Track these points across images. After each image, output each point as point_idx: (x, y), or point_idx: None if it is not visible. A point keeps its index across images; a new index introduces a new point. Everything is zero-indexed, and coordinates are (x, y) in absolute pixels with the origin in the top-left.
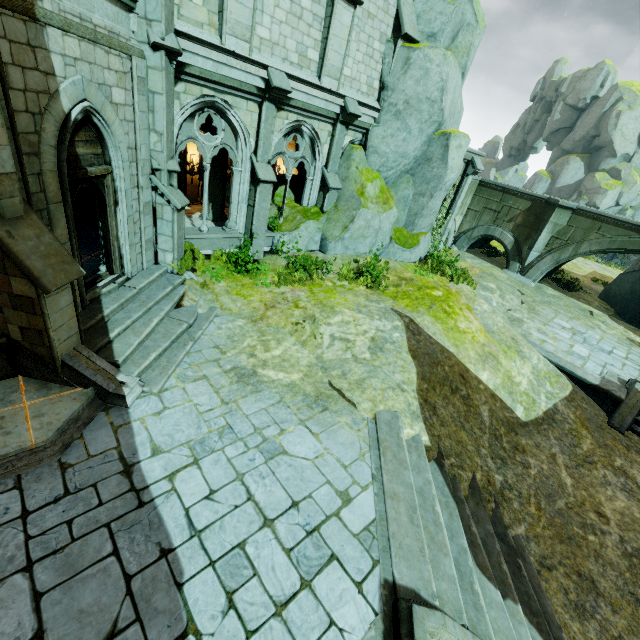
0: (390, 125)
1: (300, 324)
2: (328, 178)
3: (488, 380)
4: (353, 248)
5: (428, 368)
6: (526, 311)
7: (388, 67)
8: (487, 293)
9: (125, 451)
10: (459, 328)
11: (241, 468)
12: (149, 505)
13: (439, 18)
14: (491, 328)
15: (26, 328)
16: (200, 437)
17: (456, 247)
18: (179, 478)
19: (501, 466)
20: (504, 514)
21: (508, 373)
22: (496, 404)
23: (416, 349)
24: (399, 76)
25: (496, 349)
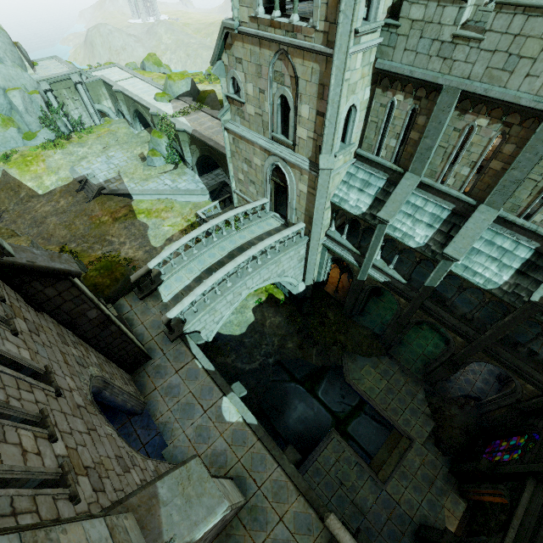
0: None
1: None
2: None
3: (31, 185)
4: (9, 147)
5: (3, 185)
6: (99, 152)
7: None
8: (79, 149)
9: None
10: (30, 170)
11: None
12: None
13: None
14: (52, 166)
15: None
16: None
17: (118, 117)
18: None
19: (16, 206)
20: (4, 214)
21: (43, 181)
22: (30, 191)
23: (2, 181)
24: None
25: (45, 174)
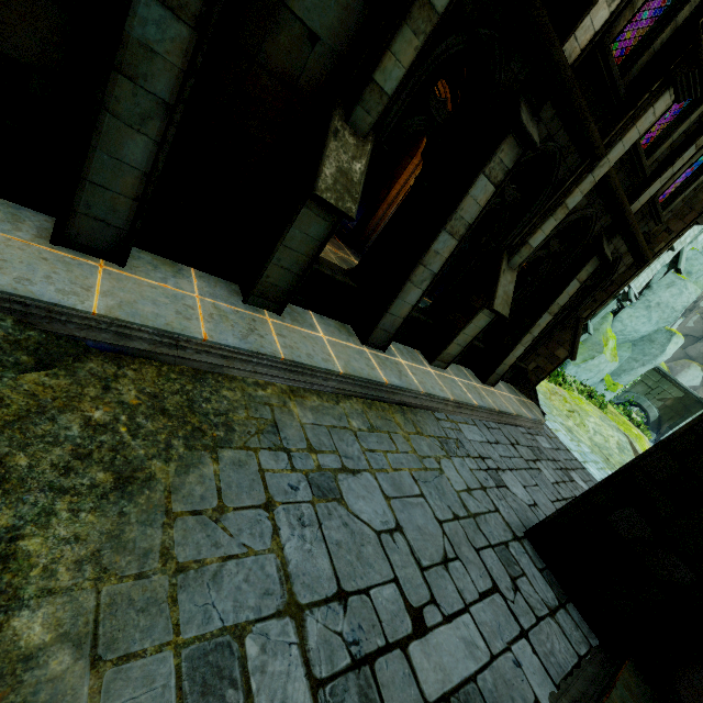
0: (639, 311)
1: (571, 413)
2: (590, 326)
3: None
4: (579, 375)
5: None
6: None
7: (657, 279)
8: None
9: (560, 442)
10: None
11: (603, 475)
12: (586, 470)
13: (699, 266)
14: None
15: (539, 367)
16: (579, 451)
17: None
18: (587, 465)
19: None
20: None
21: None
22: None
23: None
24: (662, 288)
25: None
